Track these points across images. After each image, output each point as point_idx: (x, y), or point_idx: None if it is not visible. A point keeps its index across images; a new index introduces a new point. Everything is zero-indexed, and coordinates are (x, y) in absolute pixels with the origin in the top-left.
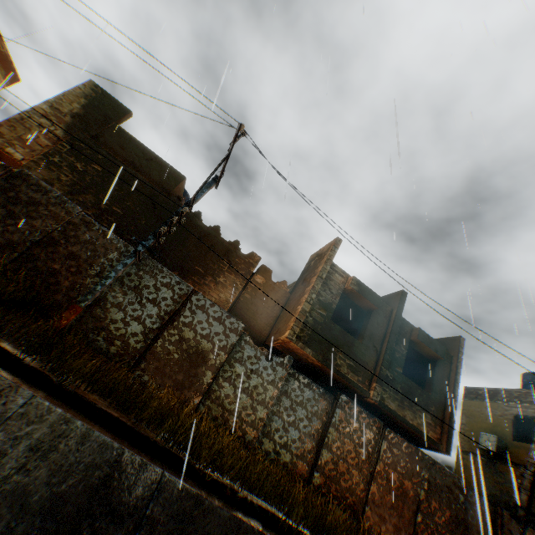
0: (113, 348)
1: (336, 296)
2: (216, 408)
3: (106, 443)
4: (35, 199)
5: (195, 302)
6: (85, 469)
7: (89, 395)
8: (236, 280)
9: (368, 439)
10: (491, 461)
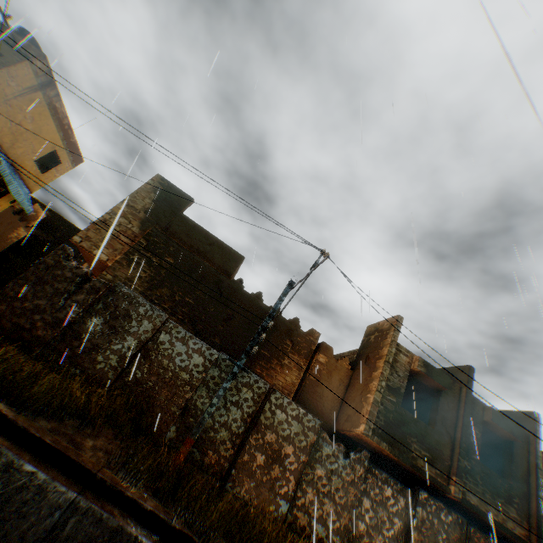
0: (206, 458)
1: (403, 379)
2: (302, 515)
3: None
4: (130, 311)
5: (273, 401)
6: None
7: None
8: (299, 360)
9: (452, 539)
10: None
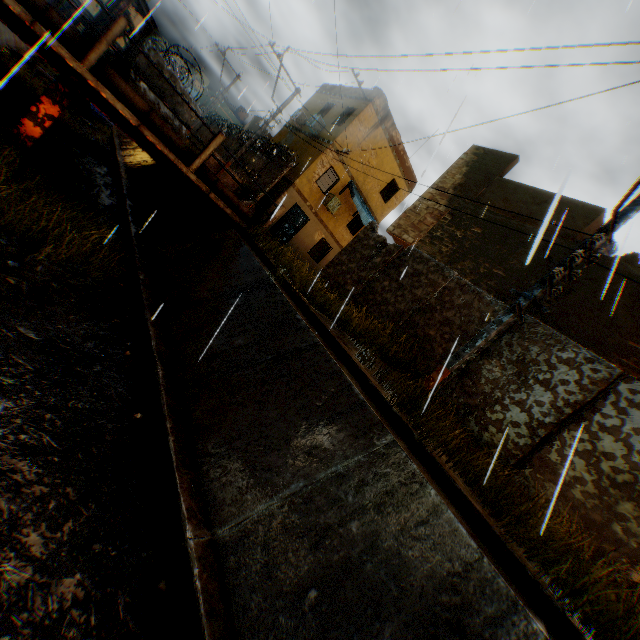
0: (485, 434)
1: None
2: None
3: (459, 533)
4: (417, 270)
5: (623, 394)
6: (432, 548)
7: (447, 469)
8: None
9: None
10: None
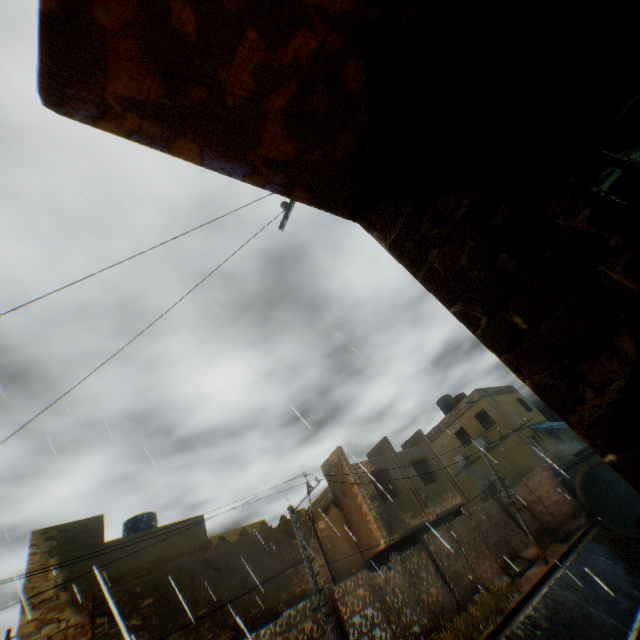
0: None
1: (370, 484)
2: (406, 634)
3: None
4: None
5: (338, 595)
6: None
7: None
8: (311, 544)
9: (449, 541)
10: (469, 468)
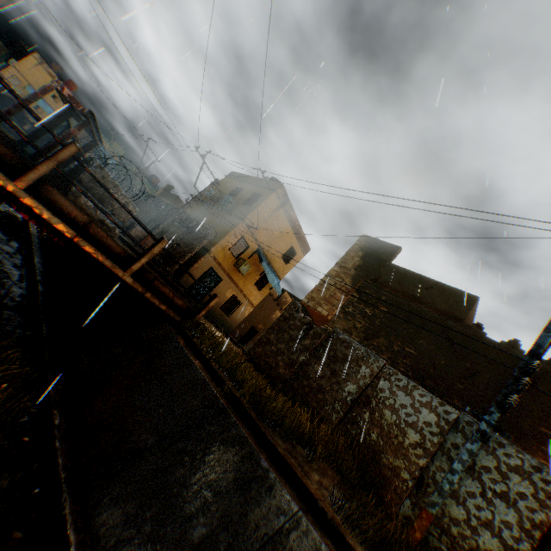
0: None
1: None
2: None
3: None
4: (346, 355)
5: None
6: None
7: None
8: None
9: None
10: None
